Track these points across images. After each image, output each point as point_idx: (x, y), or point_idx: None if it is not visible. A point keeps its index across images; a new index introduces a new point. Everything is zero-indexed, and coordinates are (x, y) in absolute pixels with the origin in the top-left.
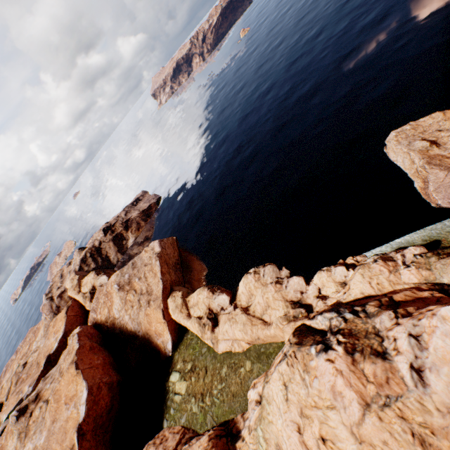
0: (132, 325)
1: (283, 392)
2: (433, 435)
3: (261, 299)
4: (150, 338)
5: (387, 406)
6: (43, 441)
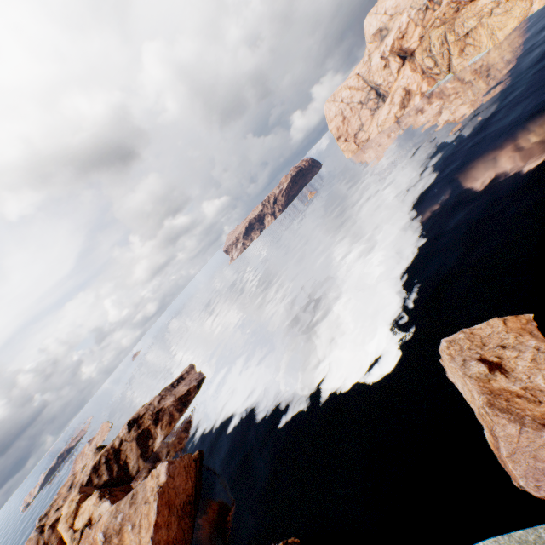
0: None
1: None
2: None
3: None
4: None
5: None
6: None
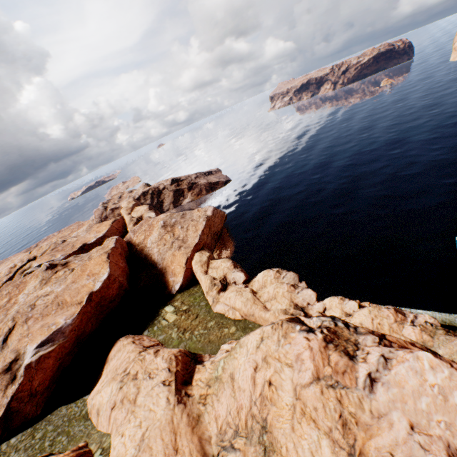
0: (157, 257)
1: (258, 342)
2: (356, 425)
3: (272, 290)
4: (166, 273)
5: (332, 387)
6: (60, 290)
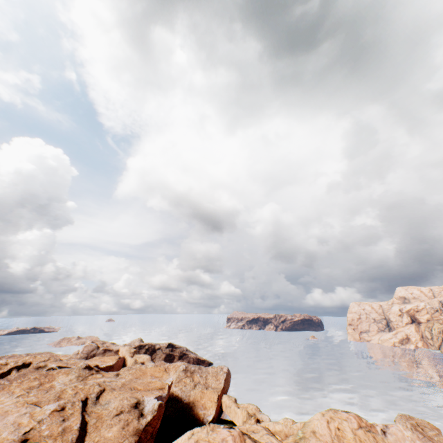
0: (181, 393)
1: (321, 414)
2: None
3: (299, 423)
4: (194, 407)
5: (368, 431)
6: (125, 381)
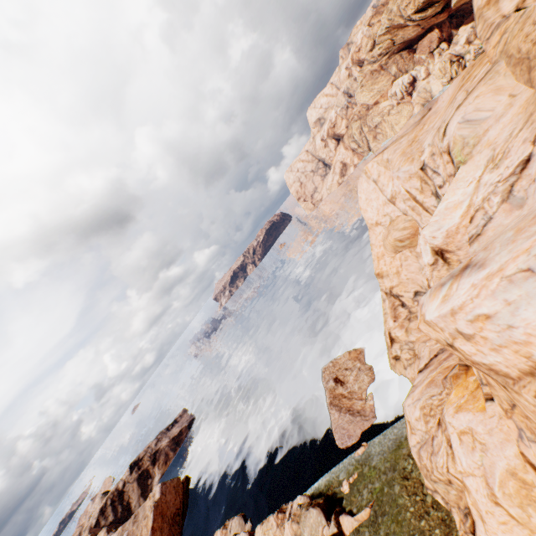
0: None
1: None
2: None
3: None
4: None
5: None
6: None
